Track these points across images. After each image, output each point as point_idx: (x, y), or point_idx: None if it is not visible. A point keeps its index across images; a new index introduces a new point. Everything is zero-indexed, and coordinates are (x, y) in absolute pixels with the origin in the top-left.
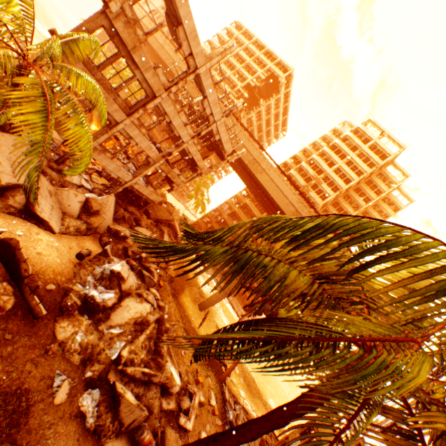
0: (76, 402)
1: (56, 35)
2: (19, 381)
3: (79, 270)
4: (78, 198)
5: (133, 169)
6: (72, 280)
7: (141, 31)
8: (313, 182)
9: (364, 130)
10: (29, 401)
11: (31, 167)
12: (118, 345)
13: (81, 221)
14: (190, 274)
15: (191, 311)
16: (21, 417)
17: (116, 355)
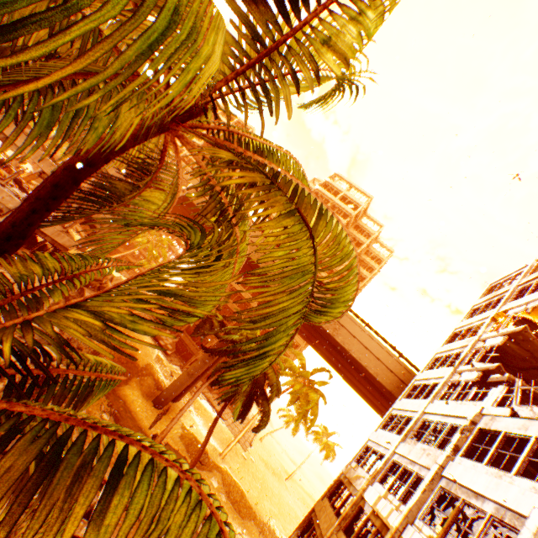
0: None
1: None
2: None
3: None
4: None
5: None
6: None
7: None
8: None
9: (333, 183)
10: None
11: None
12: None
13: None
14: (140, 360)
15: (139, 408)
16: None
17: None
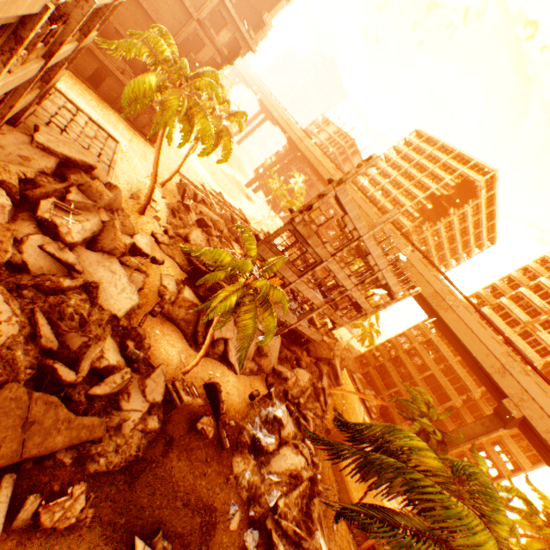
0: (242, 534)
1: (259, 238)
2: (212, 498)
3: (250, 409)
4: (254, 342)
5: (298, 310)
6: (245, 418)
7: (315, 225)
8: (542, 318)
9: None
10: (216, 518)
11: (229, 322)
12: (274, 493)
13: (254, 363)
14: None
15: (349, 476)
16: (211, 529)
17: (272, 502)
